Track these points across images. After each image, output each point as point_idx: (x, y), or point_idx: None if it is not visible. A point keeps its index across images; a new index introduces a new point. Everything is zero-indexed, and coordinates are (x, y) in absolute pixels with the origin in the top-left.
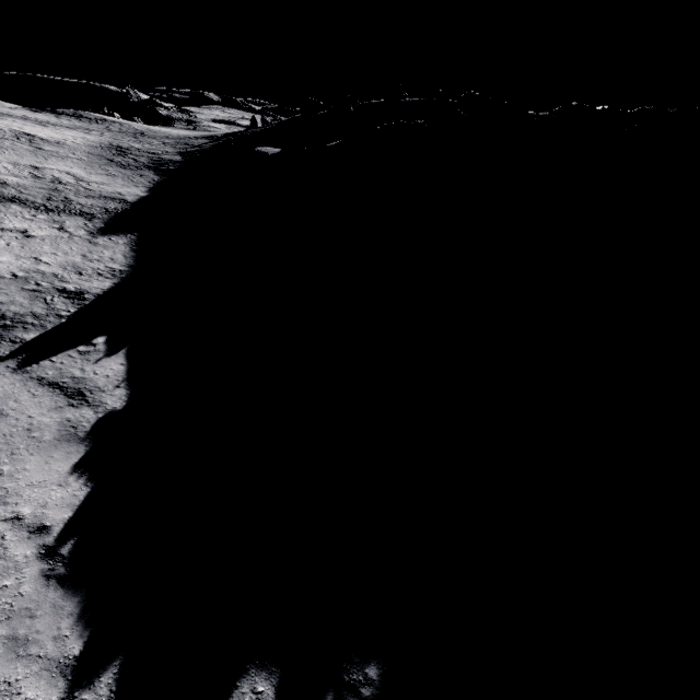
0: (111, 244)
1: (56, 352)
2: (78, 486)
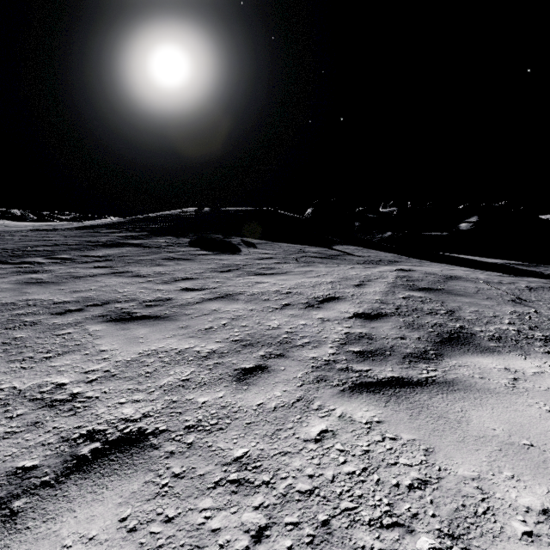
0: None
1: None
2: None
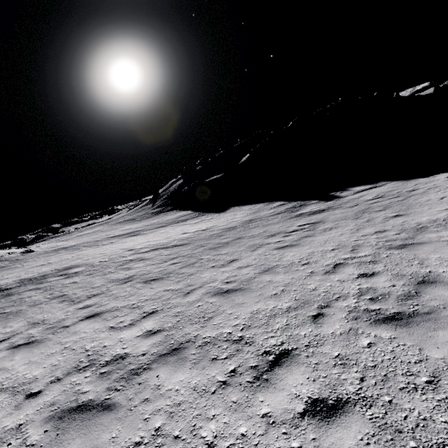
0: (237, 209)
1: (335, 196)
2: (438, 175)
